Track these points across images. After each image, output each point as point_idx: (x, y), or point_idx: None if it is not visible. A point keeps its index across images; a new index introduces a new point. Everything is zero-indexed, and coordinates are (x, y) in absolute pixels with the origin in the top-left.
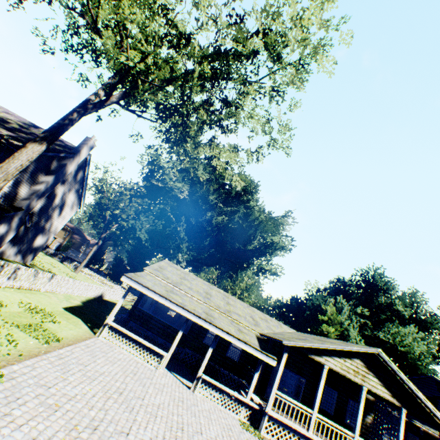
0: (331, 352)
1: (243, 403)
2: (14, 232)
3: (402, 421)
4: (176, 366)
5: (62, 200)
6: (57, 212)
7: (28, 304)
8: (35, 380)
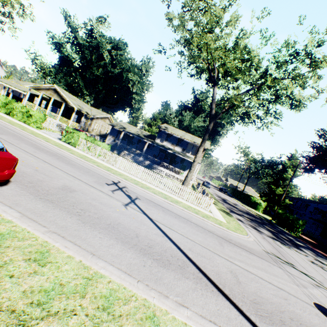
0: (43, 89)
1: None
2: None
3: (63, 106)
4: None
5: None
6: None
7: None
8: None
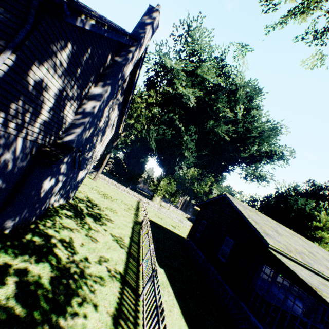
0: None
1: None
2: (61, 181)
3: None
4: None
5: (106, 120)
6: (99, 136)
7: None
8: None
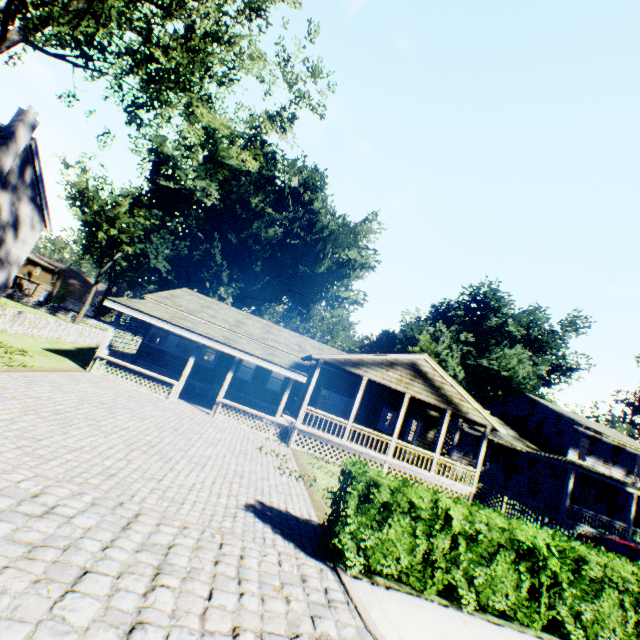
0: (371, 363)
1: (271, 423)
2: None
3: (445, 421)
4: (202, 402)
5: (13, 215)
6: (10, 233)
7: None
8: None
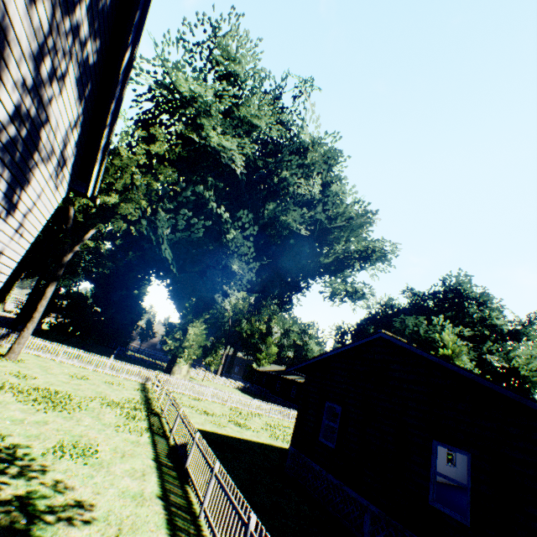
0: None
1: None
2: None
3: None
4: None
5: (25, 109)
6: None
7: None
8: None
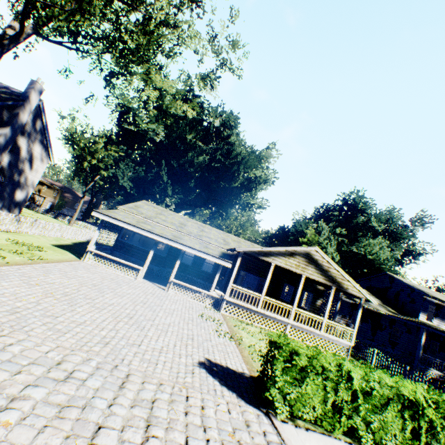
0: (277, 253)
1: (207, 296)
2: None
3: (331, 295)
4: (158, 280)
5: (29, 153)
6: (27, 165)
7: (16, 240)
8: (20, 274)
